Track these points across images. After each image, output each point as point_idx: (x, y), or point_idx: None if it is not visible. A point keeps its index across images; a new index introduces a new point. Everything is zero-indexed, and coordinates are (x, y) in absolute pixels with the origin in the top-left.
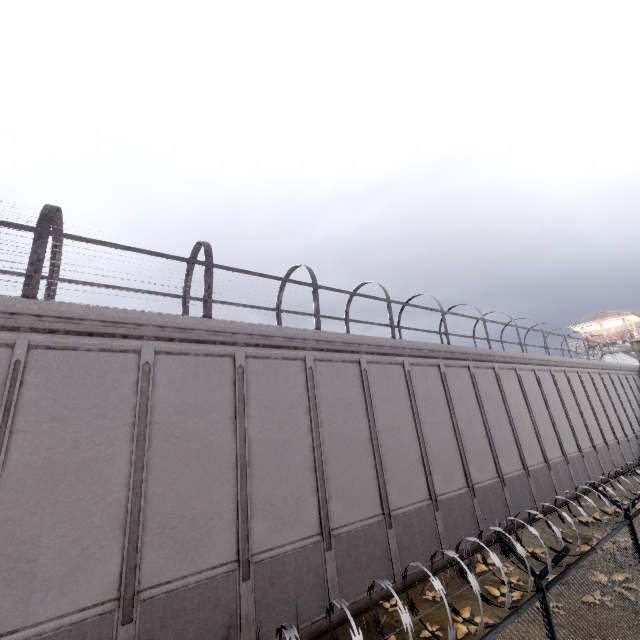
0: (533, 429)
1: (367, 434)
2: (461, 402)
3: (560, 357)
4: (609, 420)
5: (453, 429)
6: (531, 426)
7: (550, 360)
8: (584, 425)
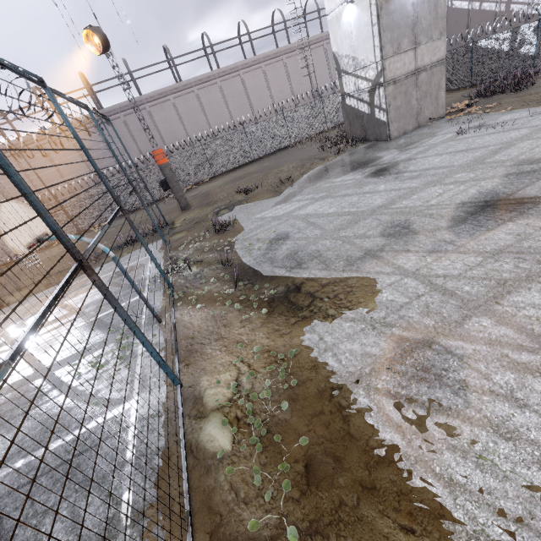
0: (186, 137)
1: (58, 176)
2: (117, 142)
3: (228, 66)
4: (295, 99)
5: (112, 158)
6: (184, 136)
7: (213, 75)
8: (253, 115)
